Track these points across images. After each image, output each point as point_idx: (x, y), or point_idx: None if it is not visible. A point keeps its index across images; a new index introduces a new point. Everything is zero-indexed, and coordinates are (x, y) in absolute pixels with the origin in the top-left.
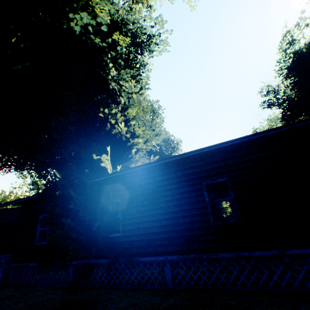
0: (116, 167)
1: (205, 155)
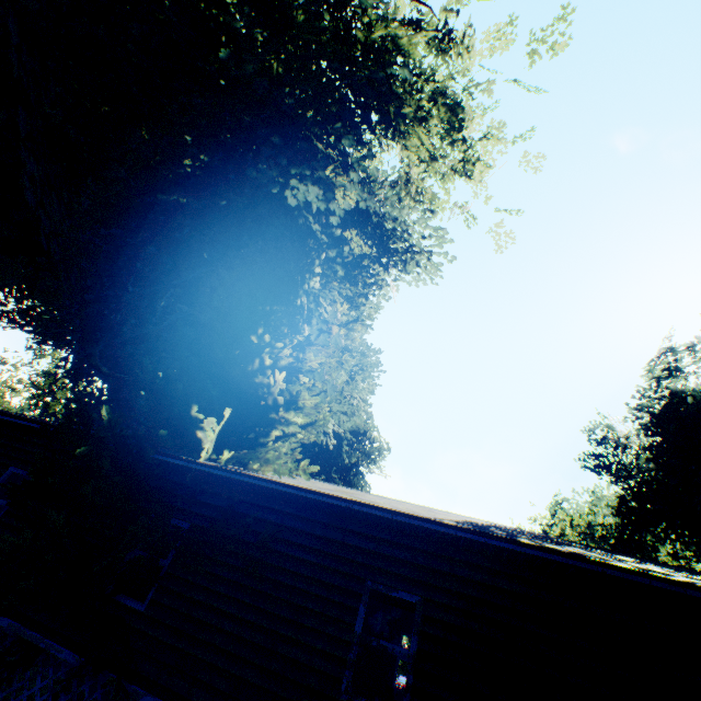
0: (225, 448)
1: (399, 525)
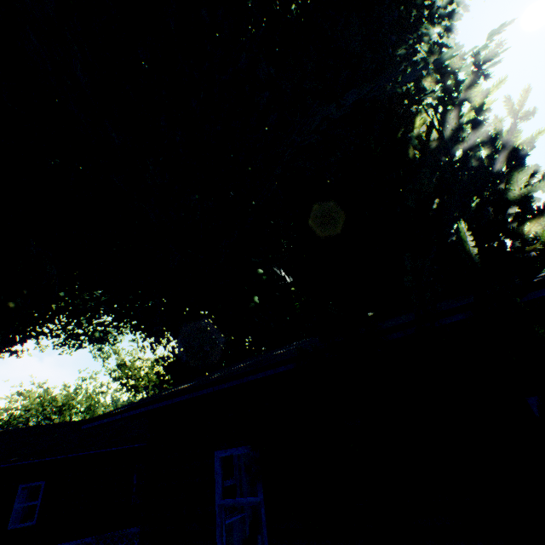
0: None
1: None
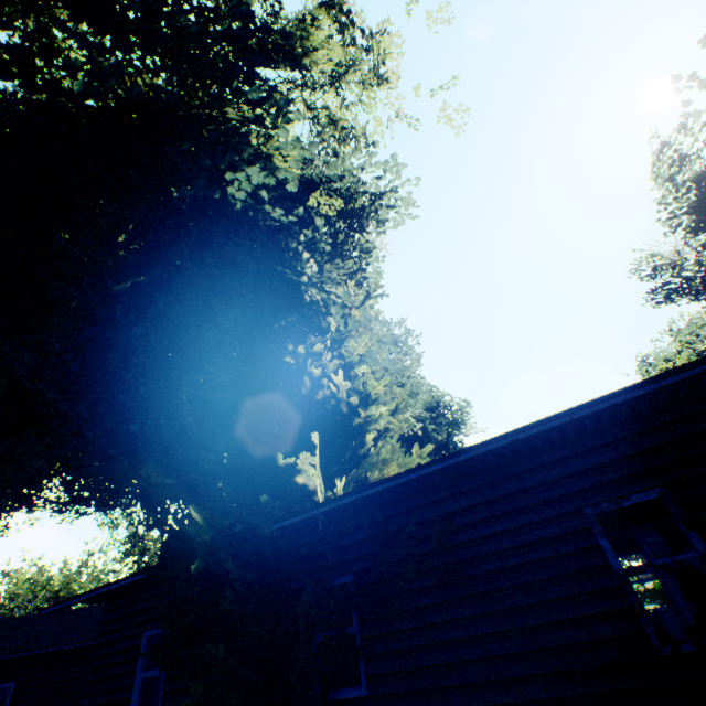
0: (331, 482)
1: (575, 429)
